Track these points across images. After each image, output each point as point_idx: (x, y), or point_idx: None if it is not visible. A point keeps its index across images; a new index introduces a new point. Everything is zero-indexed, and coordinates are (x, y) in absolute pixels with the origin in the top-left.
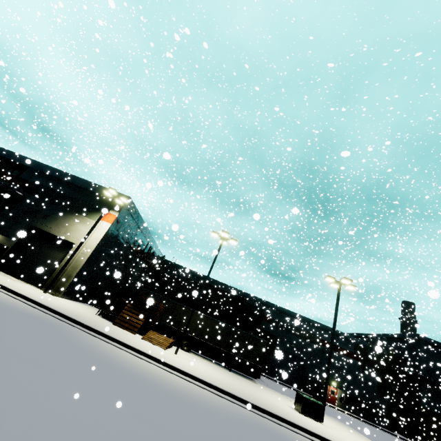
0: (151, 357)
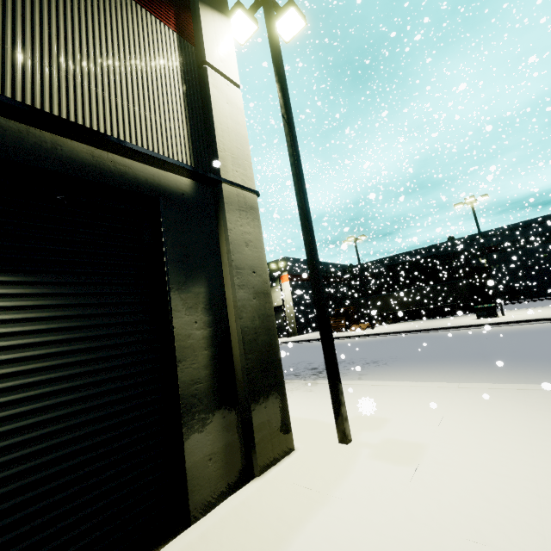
0: (346, 337)
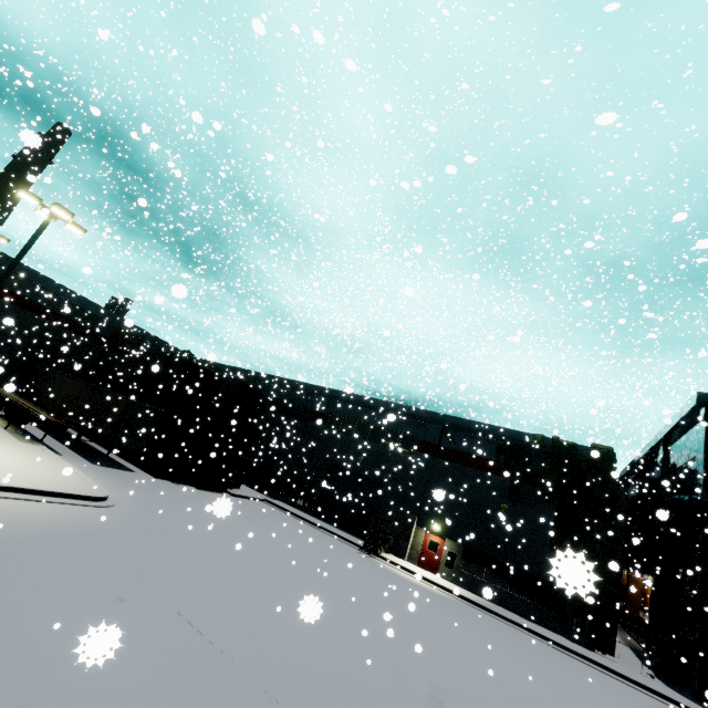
0: None
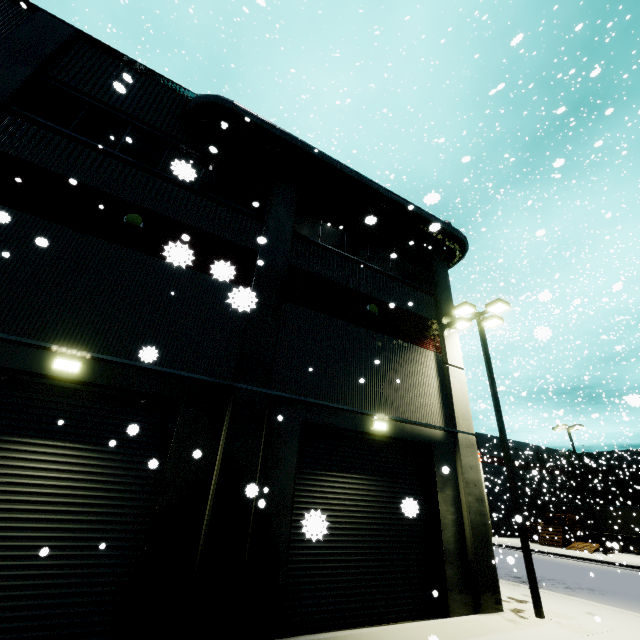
0: (562, 555)
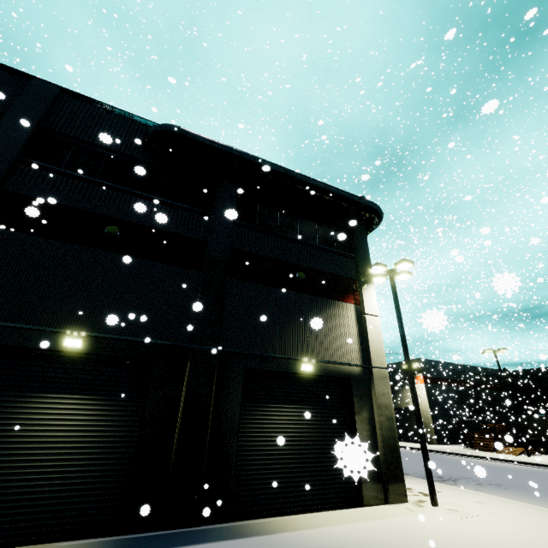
0: (490, 458)
